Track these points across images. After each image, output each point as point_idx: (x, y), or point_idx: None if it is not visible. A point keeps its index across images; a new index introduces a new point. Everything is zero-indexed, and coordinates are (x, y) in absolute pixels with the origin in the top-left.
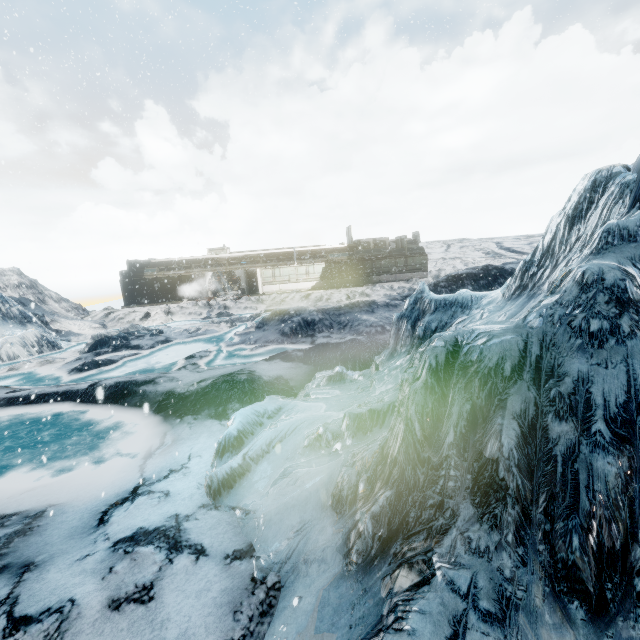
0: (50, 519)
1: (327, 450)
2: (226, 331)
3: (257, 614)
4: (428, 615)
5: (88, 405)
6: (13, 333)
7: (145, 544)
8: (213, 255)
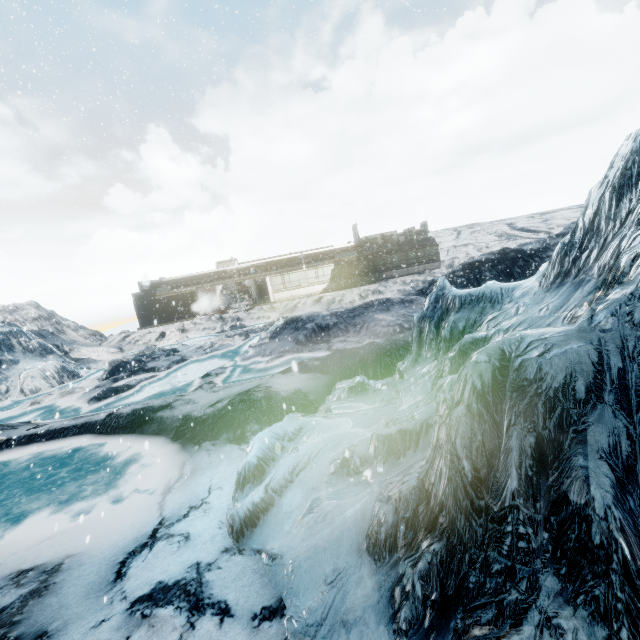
0: (67, 574)
1: (356, 478)
2: (240, 344)
3: None
4: None
5: (106, 437)
6: (34, 366)
7: (164, 604)
8: (221, 268)
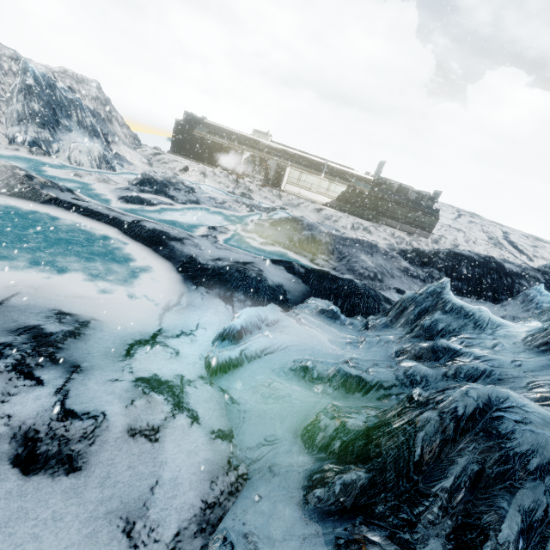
0: (92, 331)
1: (309, 384)
2: (245, 214)
3: (227, 491)
4: None
5: (129, 238)
6: (83, 142)
7: (158, 392)
8: (256, 137)
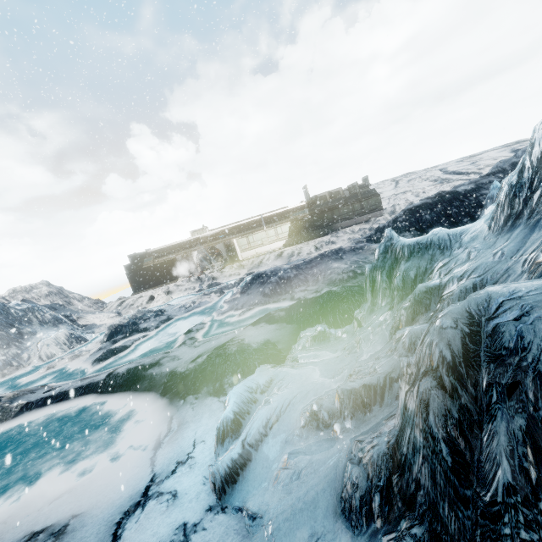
0: (71, 536)
1: (326, 432)
2: (216, 300)
3: None
4: None
5: (107, 395)
6: (48, 335)
7: None
8: (195, 236)
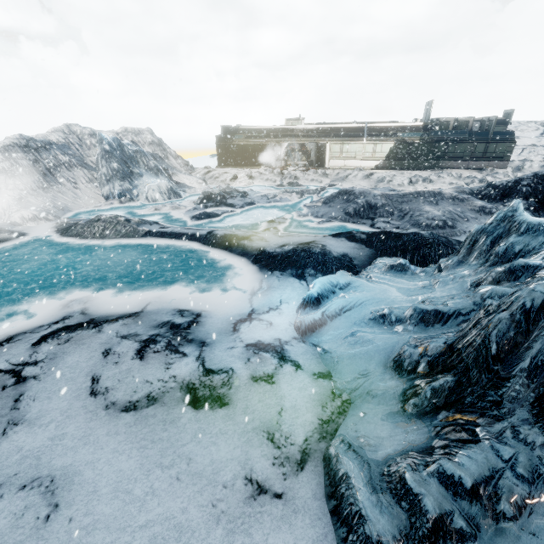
0: (205, 319)
1: (389, 327)
2: (296, 201)
3: (336, 412)
4: (474, 460)
5: (208, 247)
6: (153, 182)
7: (264, 351)
8: (290, 126)
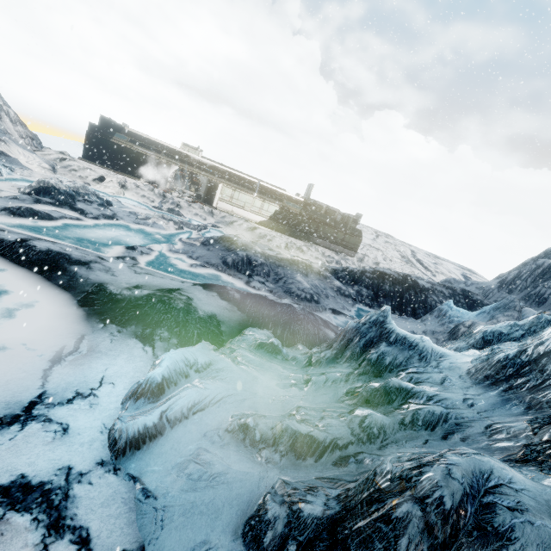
0: None
1: (250, 450)
2: (172, 232)
3: None
4: None
5: (9, 262)
6: None
7: (21, 509)
8: (185, 151)
